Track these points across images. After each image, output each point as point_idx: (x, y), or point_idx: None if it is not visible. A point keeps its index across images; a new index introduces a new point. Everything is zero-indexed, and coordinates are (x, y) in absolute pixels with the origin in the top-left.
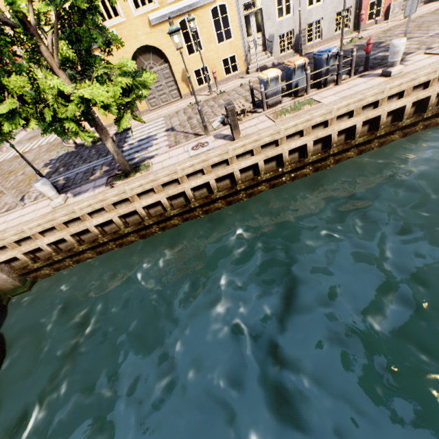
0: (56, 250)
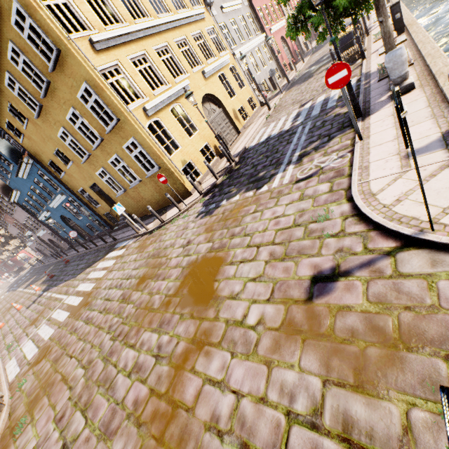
0: None
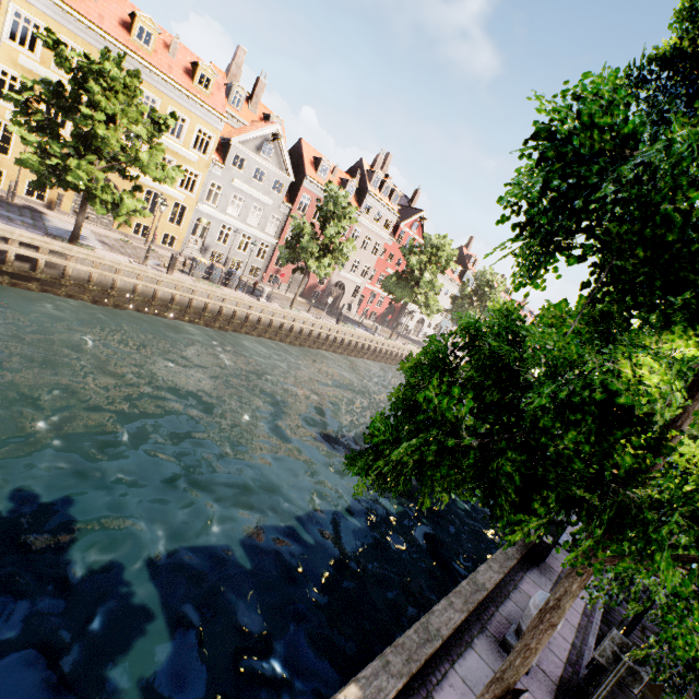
0: None
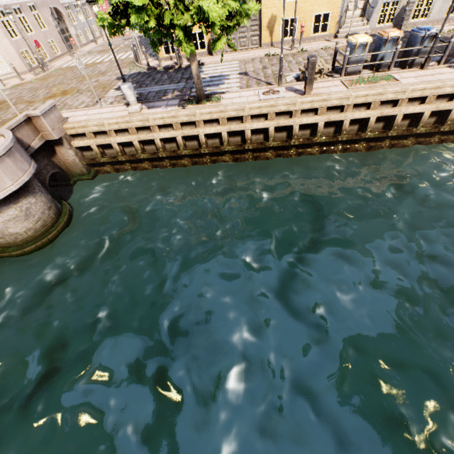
0: (122, 151)
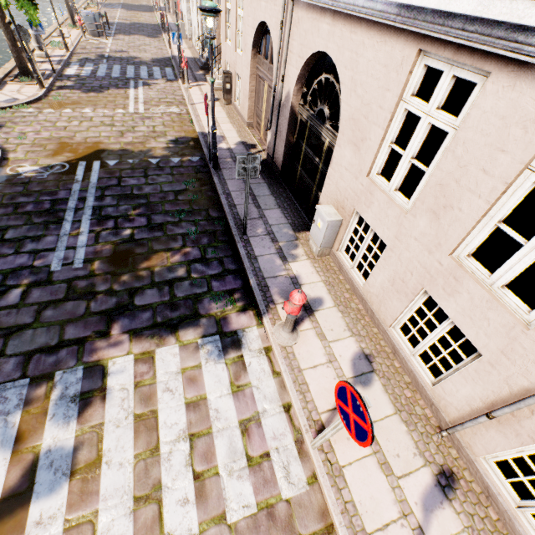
0: None
